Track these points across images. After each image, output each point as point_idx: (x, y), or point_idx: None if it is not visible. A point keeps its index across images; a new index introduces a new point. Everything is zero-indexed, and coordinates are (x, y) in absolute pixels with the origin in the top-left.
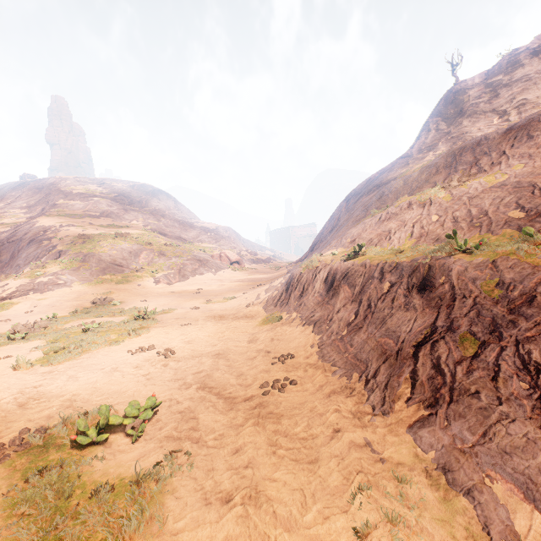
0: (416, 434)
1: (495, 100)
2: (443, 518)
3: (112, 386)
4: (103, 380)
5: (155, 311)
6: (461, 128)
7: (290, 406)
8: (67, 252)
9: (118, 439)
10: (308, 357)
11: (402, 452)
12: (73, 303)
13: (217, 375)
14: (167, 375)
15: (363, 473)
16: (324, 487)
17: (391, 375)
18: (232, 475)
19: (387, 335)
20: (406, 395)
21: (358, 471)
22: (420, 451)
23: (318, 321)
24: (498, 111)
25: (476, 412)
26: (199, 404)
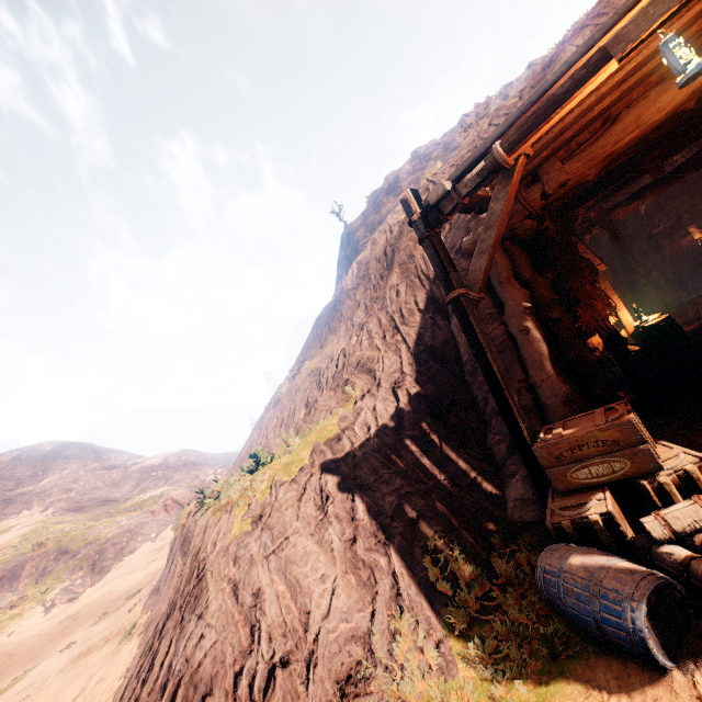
0: None
1: None
2: None
3: None
4: None
5: None
6: None
7: None
8: None
9: None
10: (106, 701)
11: None
12: None
13: None
14: None
15: None
16: None
17: None
18: None
19: None
20: None
21: None
22: None
23: (151, 623)
24: None
25: None
26: None
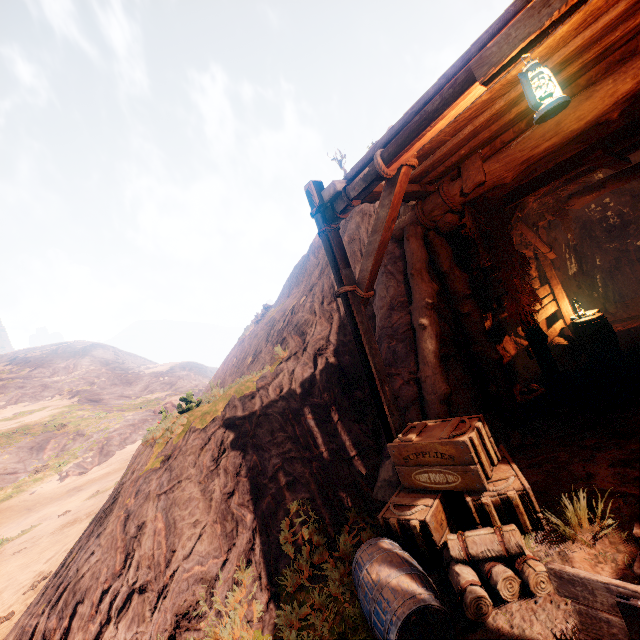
0: None
1: None
2: None
3: None
4: None
5: (2, 540)
6: None
7: None
8: None
9: None
10: None
11: None
12: None
13: None
14: None
15: None
16: None
17: None
18: None
19: None
20: None
21: None
22: None
23: None
24: None
25: (13, 628)
26: None
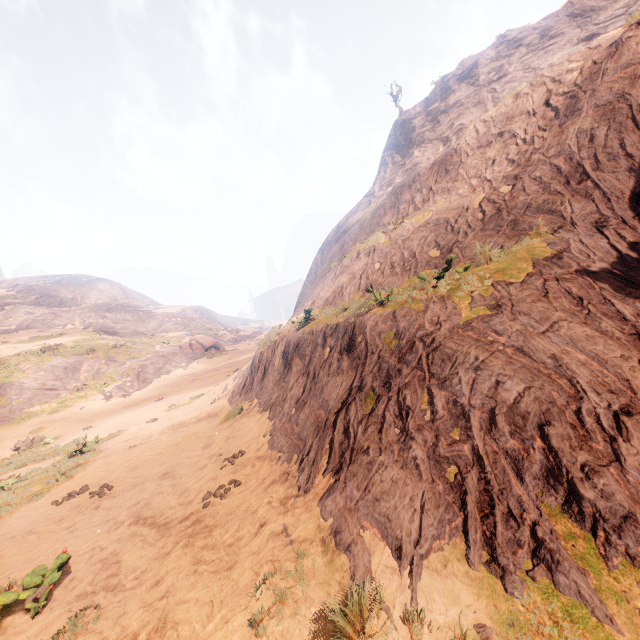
0: (323, 505)
1: (438, 127)
2: (325, 580)
3: (22, 556)
4: (11, 552)
5: (97, 439)
6: (414, 159)
7: (227, 512)
8: None
9: (16, 619)
10: (259, 449)
11: (309, 528)
12: None
13: (157, 501)
14: (97, 519)
15: (272, 562)
16: (234, 590)
17: (319, 449)
18: (144, 612)
19: (322, 406)
20: (324, 467)
21: (269, 561)
22: (322, 521)
23: (274, 404)
24: (442, 138)
25: (364, 468)
26: (126, 543)
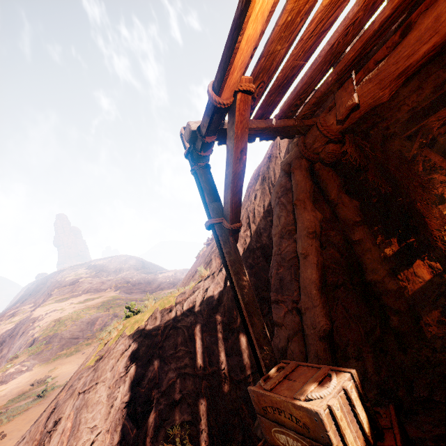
0: None
1: None
2: None
3: None
4: None
5: (53, 386)
6: None
7: None
8: (39, 338)
9: None
10: None
11: None
12: (19, 388)
13: None
14: None
15: None
16: None
17: None
18: None
19: None
20: None
21: None
22: None
23: None
24: None
25: None
26: None
